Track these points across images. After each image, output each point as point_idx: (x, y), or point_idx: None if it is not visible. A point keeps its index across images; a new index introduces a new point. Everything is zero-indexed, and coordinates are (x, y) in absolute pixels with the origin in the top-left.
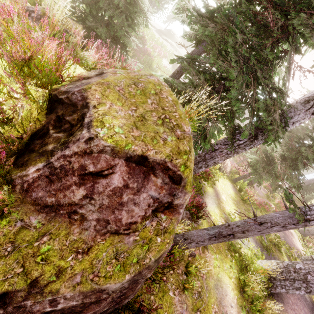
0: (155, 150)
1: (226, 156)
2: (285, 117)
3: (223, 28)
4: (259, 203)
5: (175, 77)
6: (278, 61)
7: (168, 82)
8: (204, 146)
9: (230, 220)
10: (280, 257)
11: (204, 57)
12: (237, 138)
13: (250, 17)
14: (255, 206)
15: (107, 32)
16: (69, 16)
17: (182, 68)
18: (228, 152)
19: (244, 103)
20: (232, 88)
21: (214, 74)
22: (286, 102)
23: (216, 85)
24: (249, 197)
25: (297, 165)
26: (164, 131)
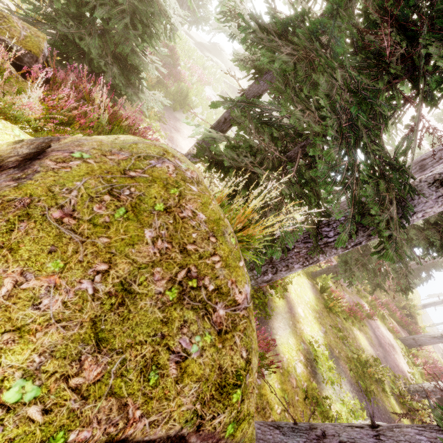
0: (149, 418)
1: (307, 261)
2: (407, 211)
3: (309, 57)
4: (350, 310)
5: (221, 128)
6: (391, 111)
7: (204, 150)
8: (272, 255)
9: (312, 352)
10: (384, 399)
11: (270, 103)
12: (325, 234)
13: (353, 38)
14: (344, 315)
15: (101, 45)
16: (32, 13)
17: (232, 120)
18: (310, 255)
19: (340, 186)
20: (316, 153)
21: (286, 129)
22: (411, 189)
23: (289, 145)
24: (335, 301)
25: (402, 254)
26: (182, 324)
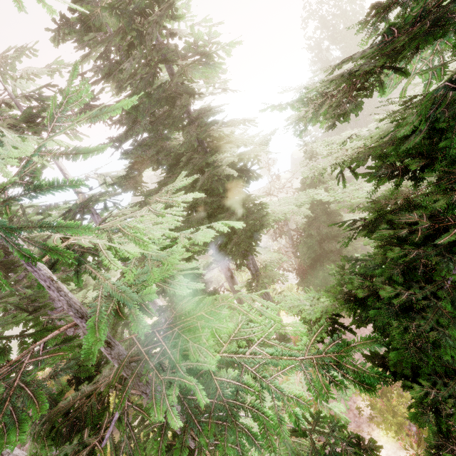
0: None
1: None
2: None
3: None
4: None
5: None
6: None
7: None
8: None
9: None
10: None
11: None
12: None
13: None
14: None
15: None
16: None
17: None
18: None
19: None
20: None
21: None
22: None
23: None
24: None
25: None
26: None
